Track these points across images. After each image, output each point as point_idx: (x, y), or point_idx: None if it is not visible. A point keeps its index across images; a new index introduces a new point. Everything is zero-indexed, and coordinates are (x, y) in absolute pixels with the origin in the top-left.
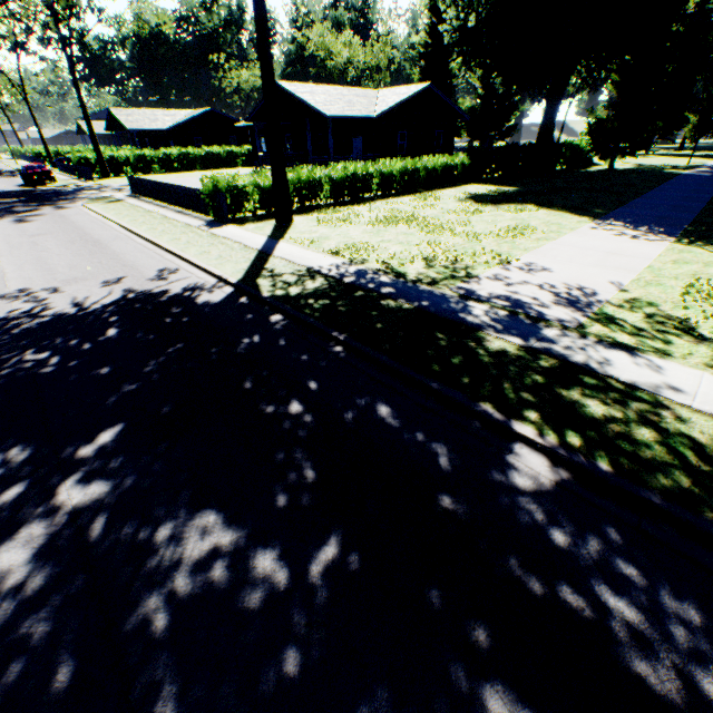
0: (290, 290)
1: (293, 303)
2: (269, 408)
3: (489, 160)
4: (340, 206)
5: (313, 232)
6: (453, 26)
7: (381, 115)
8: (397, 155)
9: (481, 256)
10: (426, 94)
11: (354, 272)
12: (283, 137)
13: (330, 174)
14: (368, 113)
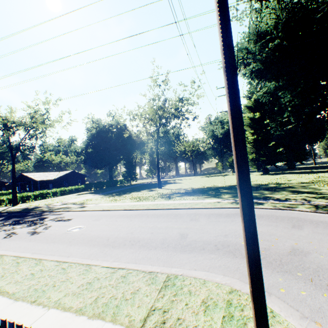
0: (9, 210)
1: (9, 211)
2: (0, 217)
3: (92, 185)
4: (36, 200)
5: (23, 205)
6: (81, 158)
7: (57, 178)
8: (64, 187)
9: (59, 202)
10: (73, 172)
11: (26, 207)
12: (26, 186)
13: (34, 193)
14: (52, 178)
